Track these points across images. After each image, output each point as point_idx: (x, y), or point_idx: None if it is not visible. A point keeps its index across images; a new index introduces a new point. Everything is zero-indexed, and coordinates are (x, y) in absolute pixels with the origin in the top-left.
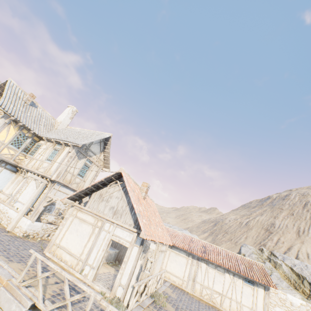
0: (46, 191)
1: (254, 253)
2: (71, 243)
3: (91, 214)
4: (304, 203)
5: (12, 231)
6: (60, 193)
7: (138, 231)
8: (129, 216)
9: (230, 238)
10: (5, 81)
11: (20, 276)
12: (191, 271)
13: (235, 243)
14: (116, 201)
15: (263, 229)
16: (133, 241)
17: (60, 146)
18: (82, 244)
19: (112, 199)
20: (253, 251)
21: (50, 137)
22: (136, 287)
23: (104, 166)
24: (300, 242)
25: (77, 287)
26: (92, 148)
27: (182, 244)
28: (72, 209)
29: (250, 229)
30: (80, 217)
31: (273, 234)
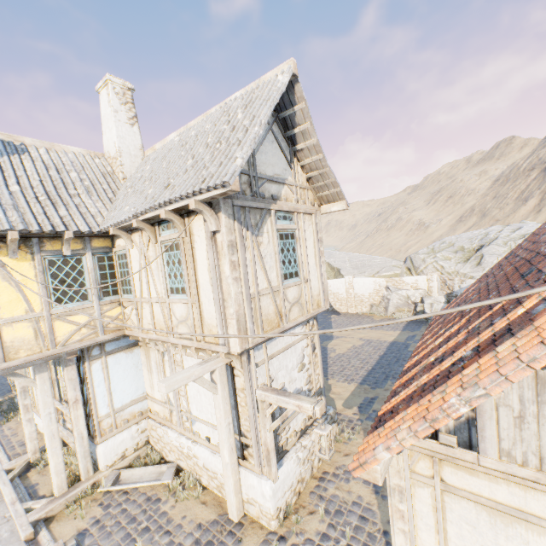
0: (240, 382)
1: None
2: None
3: None
4: None
5: (244, 512)
6: (278, 358)
7: None
8: None
9: None
10: None
11: None
12: None
13: None
14: None
15: None
16: None
17: (171, 228)
18: None
19: None
20: None
21: (121, 218)
22: None
23: (319, 202)
24: None
25: None
26: (262, 168)
27: None
28: (401, 456)
29: None
30: (478, 494)
31: None
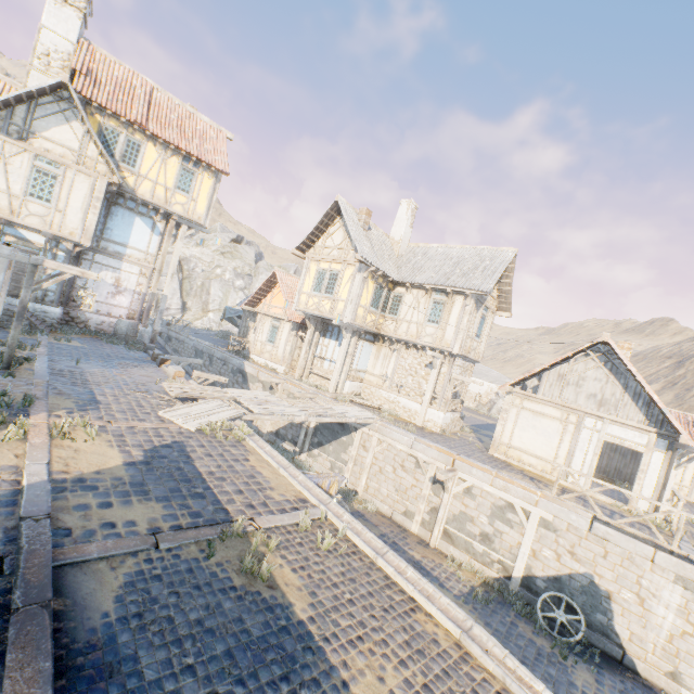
0: (444, 370)
1: None
2: (530, 444)
3: (551, 405)
4: None
5: (422, 426)
6: (459, 369)
7: (658, 431)
8: (632, 409)
9: None
10: (332, 204)
11: (554, 489)
12: None
13: None
14: (597, 386)
15: None
16: (652, 445)
17: (442, 295)
18: (551, 445)
19: (587, 382)
20: None
21: (418, 282)
22: (679, 503)
23: (497, 309)
24: None
25: (583, 498)
26: None
27: None
28: (511, 398)
29: None
30: (531, 409)
31: None
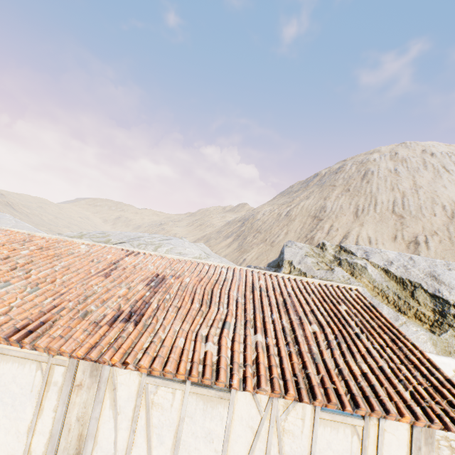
0: None
1: (309, 255)
2: None
3: None
4: (364, 173)
5: None
6: None
7: None
8: None
9: (264, 238)
10: None
11: None
12: (65, 422)
13: (271, 243)
14: None
15: (309, 217)
16: None
17: None
18: None
19: None
20: (307, 252)
21: None
22: None
23: None
24: (358, 225)
25: None
26: None
27: (4, 304)
28: None
29: (292, 220)
30: None
31: (324, 221)
